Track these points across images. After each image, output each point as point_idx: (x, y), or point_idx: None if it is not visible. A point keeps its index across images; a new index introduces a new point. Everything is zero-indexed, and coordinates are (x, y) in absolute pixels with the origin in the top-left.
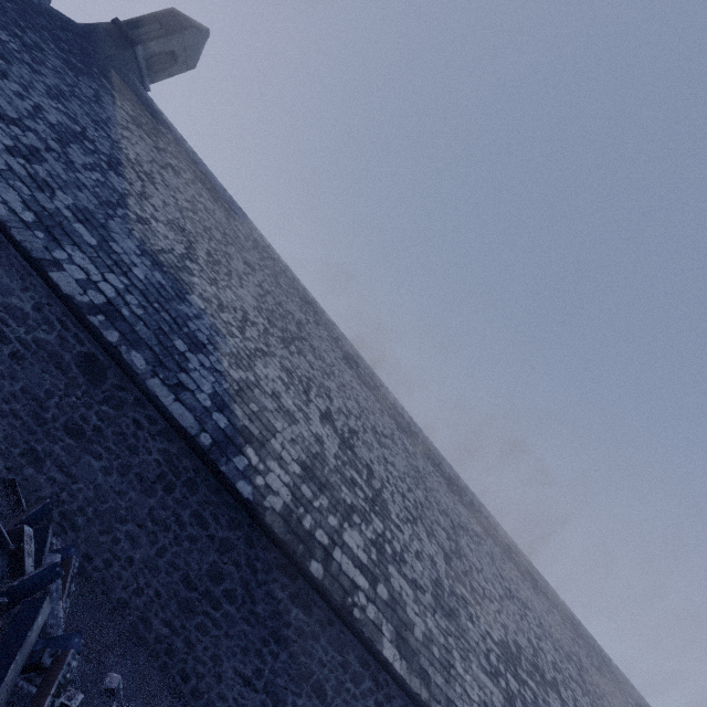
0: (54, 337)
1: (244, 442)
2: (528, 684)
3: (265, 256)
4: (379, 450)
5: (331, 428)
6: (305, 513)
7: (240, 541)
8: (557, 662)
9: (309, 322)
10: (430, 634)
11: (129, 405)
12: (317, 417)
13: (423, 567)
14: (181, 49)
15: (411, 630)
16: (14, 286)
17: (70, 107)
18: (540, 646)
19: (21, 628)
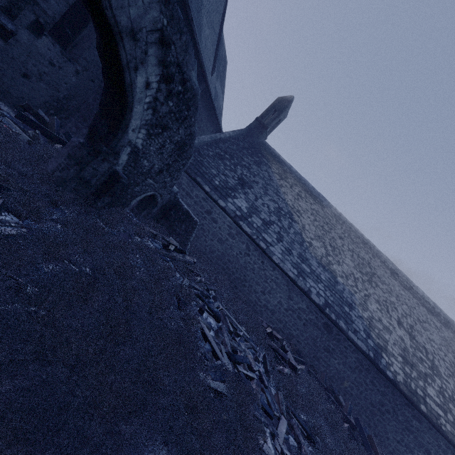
0: (314, 317)
1: (380, 351)
2: None
3: (341, 223)
4: (424, 333)
5: (403, 329)
6: (410, 381)
7: (389, 393)
8: None
9: (371, 258)
10: None
11: (342, 341)
12: (396, 324)
13: None
14: (283, 115)
15: None
16: (299, 300)
17: (270, 194)
18: None
19: (360, 427)
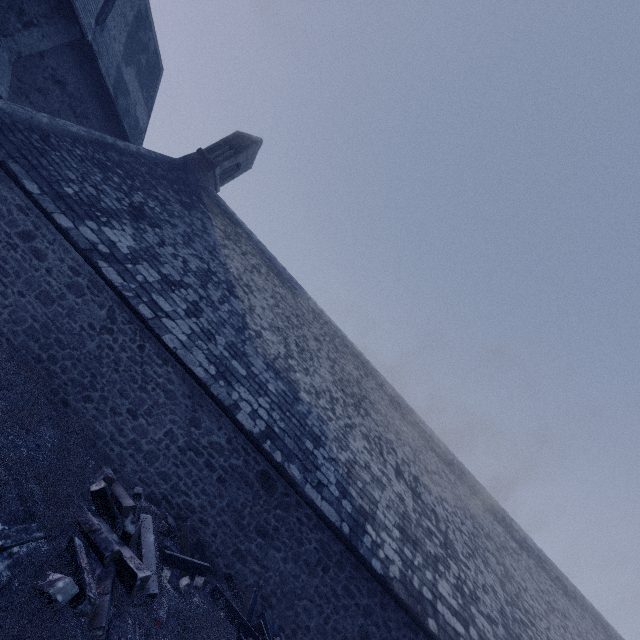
0: (241, 461)
1: (364, 520)
2: None
3: (322, 323)
4: (434, 489)
5: (403, 481)
6: (412, 574)
7: (376, 606)
8: None
9: (362, 376)
10: None
11: (293, 507)
12: (393, 475)
13: (490, 599)
14: (244, 160)
15: None
16: (213, 427)
17: (196, 248)
18: None
19: None
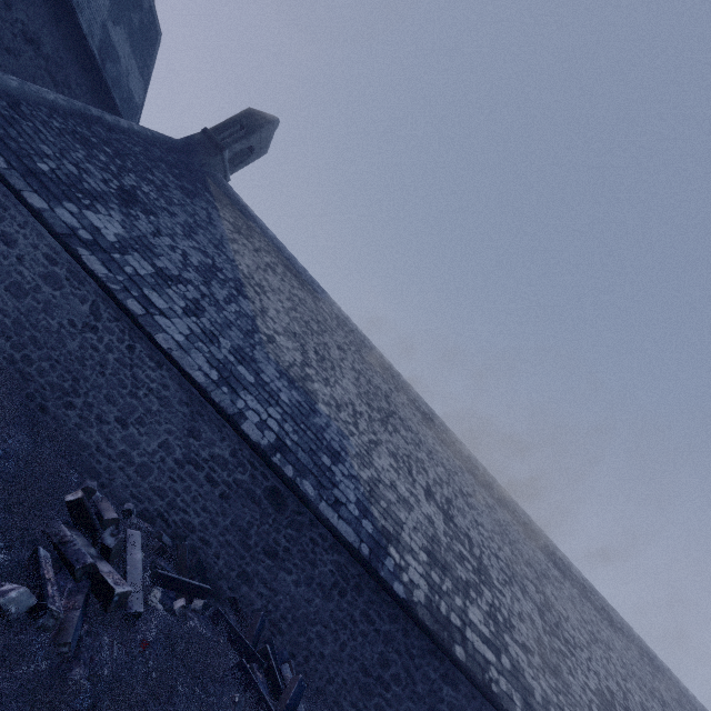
0: (247, 476)
1: (387, 542)
2: None
3: (347, 331)
4: (469, 513)
5: (434, 503)
6: (439, 599)
7: (398, 633)
8: (643, 701)
9: (392, 390)
10: (546, 695)
11: (306, 527)
12: (423, 496)
13: (526, 628)
14: (258, 142)
15: (532, 694)
16: (215, 438)
17: (199, 240)
18: (627, 688)
19: None
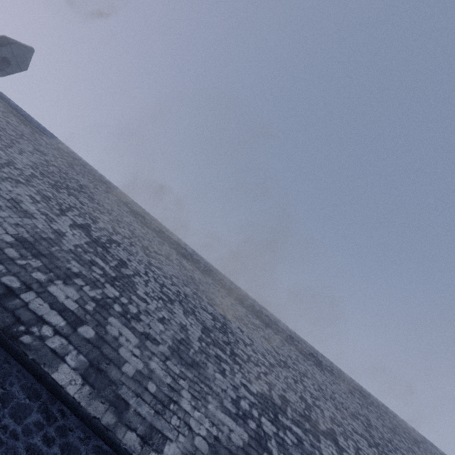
0: None
1: None
2: (292, 429)
3: (66, 155)
4: (145, 257)
5: (84, 233)
6: None
7: None
8: (337, 418)
9: (98, 189)
10: (149, 373)
11: None
12: (67, 223)
13: (166, 328)
14: (12, 56)
15: (118, 365)
16: None
17: None
18: (317, 404)
19: None
